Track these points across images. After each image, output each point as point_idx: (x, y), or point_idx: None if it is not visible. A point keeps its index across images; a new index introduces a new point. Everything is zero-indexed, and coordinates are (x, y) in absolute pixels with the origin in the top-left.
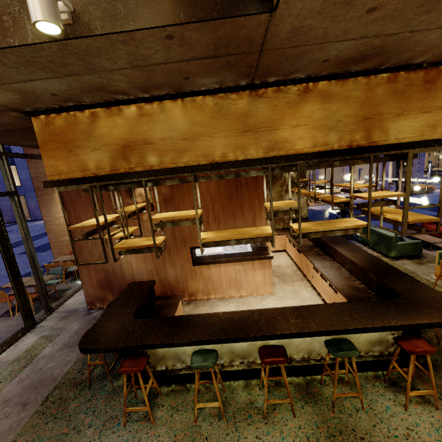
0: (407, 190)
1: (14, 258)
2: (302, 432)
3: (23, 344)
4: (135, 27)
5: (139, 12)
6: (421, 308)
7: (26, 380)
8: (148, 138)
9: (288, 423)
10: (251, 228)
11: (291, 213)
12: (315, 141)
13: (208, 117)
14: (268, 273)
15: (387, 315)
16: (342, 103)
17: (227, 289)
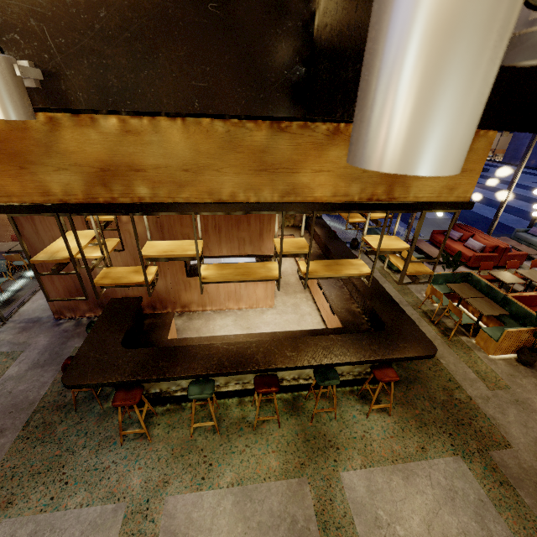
0: (412, 246)
1: None
2: (284, 439)
3: None
4: (134, 108)
5: (140, 89)
6: (399, 342)
7: None
8: (136, 163)
9: (273, 433)
10: (257, 265)
11: (301, 255)
12: (336, 191)
13: (216, 147)
14: (271, 287)
15: (370, 349)
16: None
17: (225, 301)
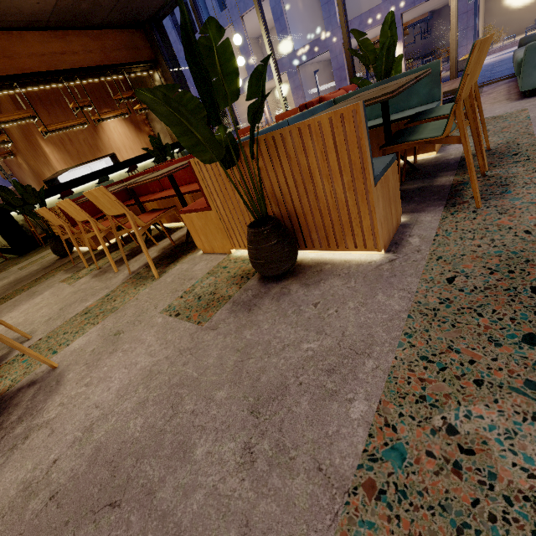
0: None
1: None
2: None
3: None
4: None
5: None
6: None
7: None
8: None
9: None
10: None
11: None
12: None
13: None
14: None
15: None
16: None
17: None
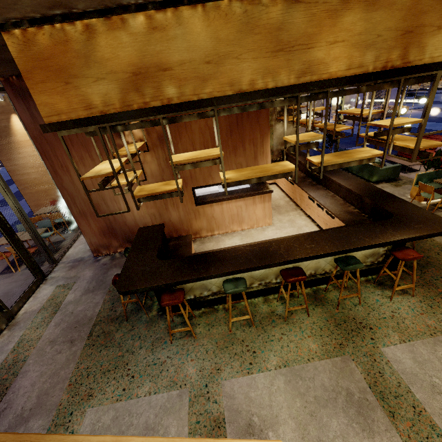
0: (426, 116)
1: (1, 215)
2: (316, 326)
3: (42, 295)
4: None
5: None
6: (413, 224)
7: (62, 323)
8: (164, 62)
9: (304, 321)
10: (270, 165)
11: (313, 146)
12: (350, 63)
13: (235, 32)
14: (268, 206)
15: (386, 233)
16: (386, 12)
17: (230, 224)
